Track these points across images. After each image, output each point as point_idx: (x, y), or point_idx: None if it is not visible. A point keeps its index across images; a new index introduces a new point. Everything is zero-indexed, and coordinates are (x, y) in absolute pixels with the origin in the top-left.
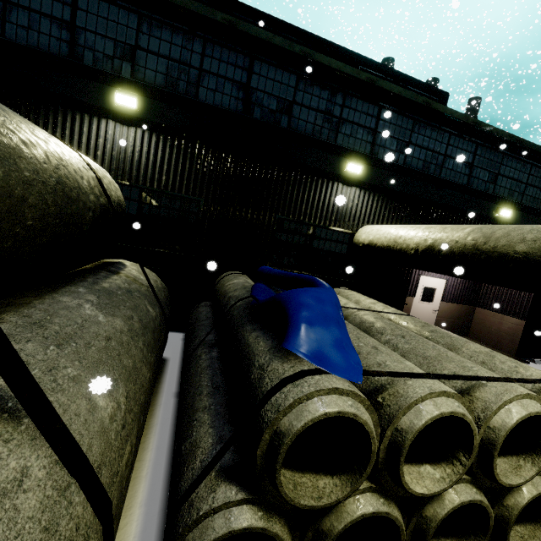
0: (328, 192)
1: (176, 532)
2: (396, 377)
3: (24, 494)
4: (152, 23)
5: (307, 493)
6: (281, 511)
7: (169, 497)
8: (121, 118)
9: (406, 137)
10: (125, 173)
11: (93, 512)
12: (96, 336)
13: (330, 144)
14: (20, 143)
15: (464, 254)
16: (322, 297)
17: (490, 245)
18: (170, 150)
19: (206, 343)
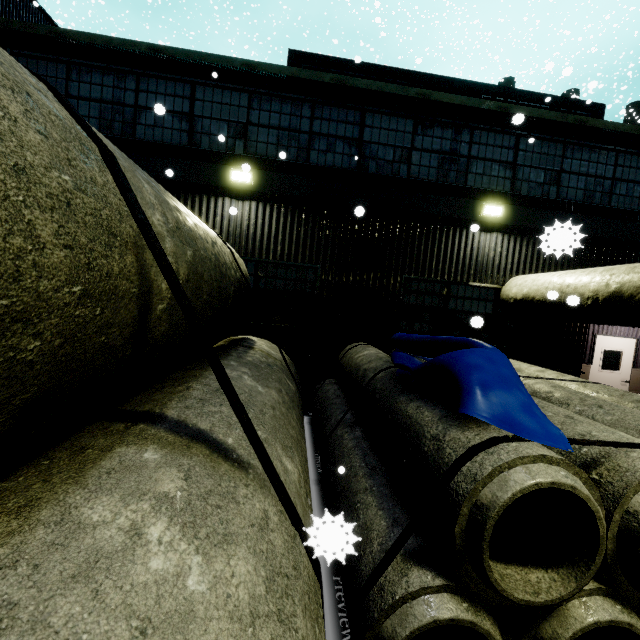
0: (462, 242)
1: (370, 618)
2: (615, 447)
3: (272, 533)
4: (262, 98)
5: (518, 586)
6: (487, 607)
7: (346, 585)
8: (236, 194)
9: (555, 165)
10: (241, 248)
11: (312, 569)
12: (264, 404)
13: (460, 187)
14: (194, 226)
15: None
16: (493, 358)
17: None
18: (284, 219)
19: (345, 422)
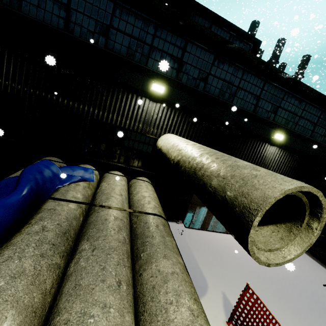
0: (136, 104)
1: None
2: None
3: None
4: None
5: None
6: None
7: None
8: None
9: (207, 68)
10: None
11: None
12: None
13: (140, 66)
14: None
15: (189, 175)
16: None
17: (201, 172)
18: None
19: None
